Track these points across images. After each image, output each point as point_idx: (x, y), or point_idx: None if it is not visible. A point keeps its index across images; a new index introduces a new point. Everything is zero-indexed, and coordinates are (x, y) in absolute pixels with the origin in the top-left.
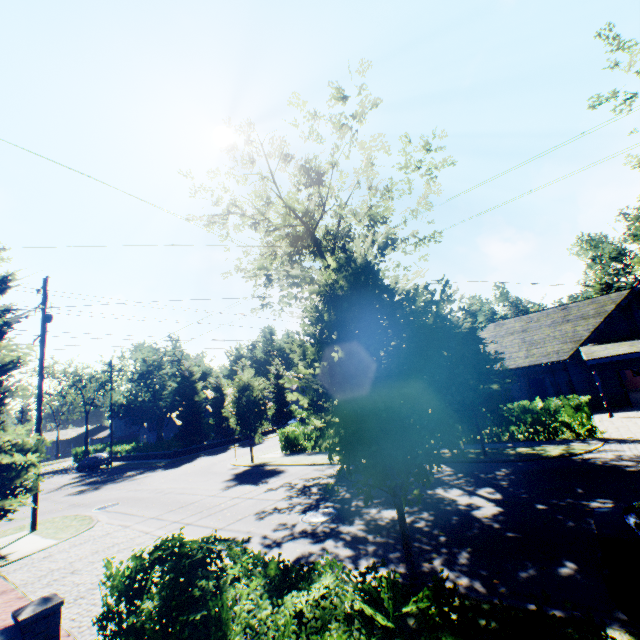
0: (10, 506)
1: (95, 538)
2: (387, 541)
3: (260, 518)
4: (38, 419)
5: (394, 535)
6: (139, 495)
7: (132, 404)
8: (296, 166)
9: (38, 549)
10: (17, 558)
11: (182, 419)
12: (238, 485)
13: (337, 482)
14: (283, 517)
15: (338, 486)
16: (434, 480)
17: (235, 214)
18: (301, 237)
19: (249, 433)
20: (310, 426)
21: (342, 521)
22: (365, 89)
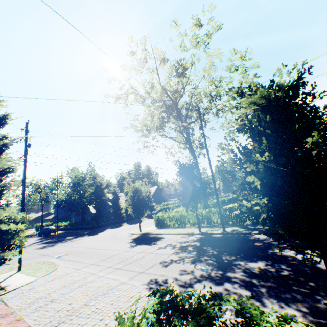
0: (7, 256)
1: (60, 276)
2: (271, 285)
3: (165, 266)
4: (22, 204)
5: (272, 280)
6: (79, 250)
7: (68, 200)
8: (170, 65)
9: (24, 283)
10: (12, 289)
11: (96, 209)
12: (138, 245)
13: (202, 244)
14: (181, 266)
15: (204, 246)
16: (267, 244)
17: (133, 93)
18: (171, 106)
19: (138, 216)
20: (172, 213)
21: (225, 269)
22: (212, 21)
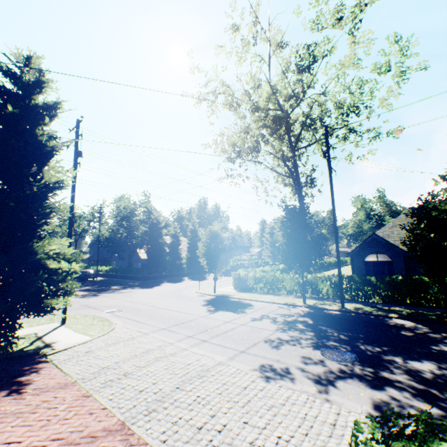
0: (56, 304)
1: (124, 340)
2: None
3: (275, 347)
4: (69, 236)
5: None
6: (136, 306)
7: (112, 238)
8: (290, 52)
9: (77, 343)
10: (62, 349)
11: (150, 254)
12: (219, 311)
13: (316, 322)
14: (299, 350)
15: (322, 326)
16: (422, 336)
17: (224, 93)
18: (281, 118)
19: (214, 271)
20: (259, 272)
21: (374, 366)
22: None
